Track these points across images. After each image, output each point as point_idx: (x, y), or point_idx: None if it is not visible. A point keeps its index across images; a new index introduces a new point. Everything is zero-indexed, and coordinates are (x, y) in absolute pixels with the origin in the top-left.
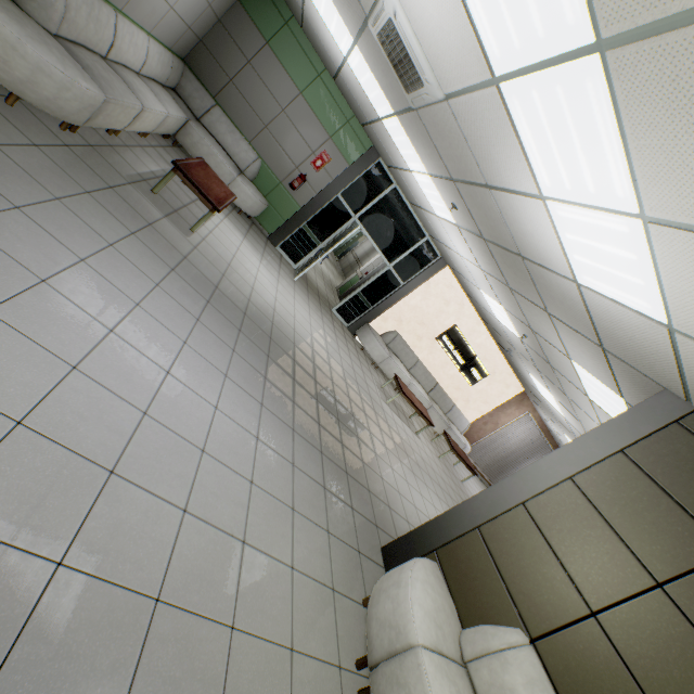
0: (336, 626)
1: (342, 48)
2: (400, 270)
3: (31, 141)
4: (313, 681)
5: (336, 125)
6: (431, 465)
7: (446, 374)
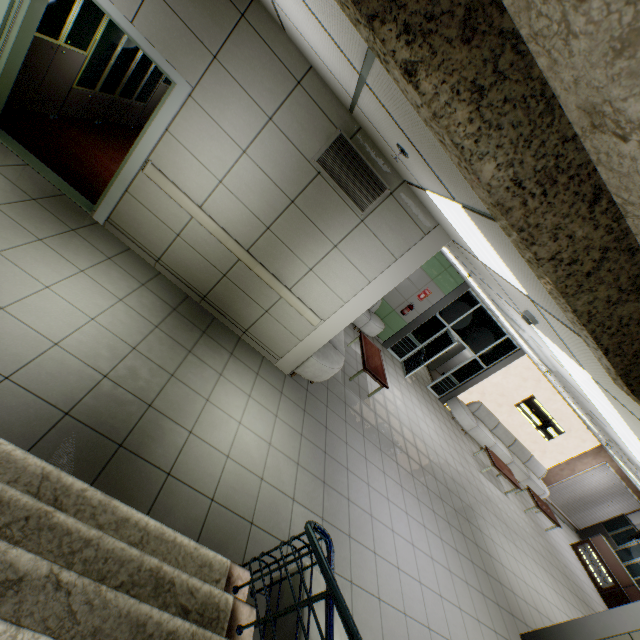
0: None
1: (459, 268)
2: (484, 358)
3: (325, 404)
4: None
5: (436, 272)
6: (522, 526)
7: (523, 431)
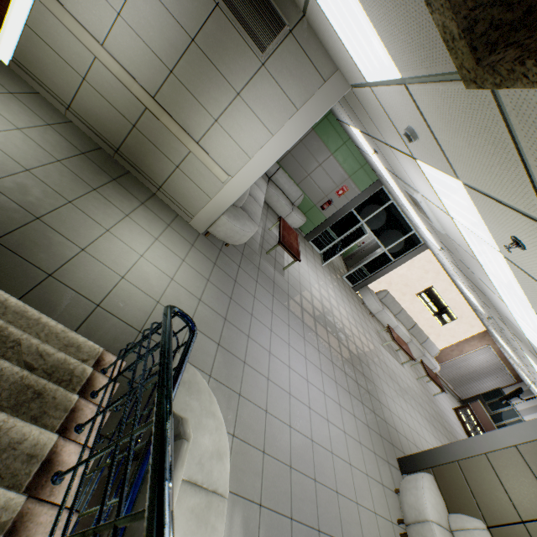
0: (387, 502)
1: (370, 154)
2: (392, 252)
3: (237, 264)
4: (384, 527)
5: (354, 169)
6: (413, 389)
7: (422, 317)
